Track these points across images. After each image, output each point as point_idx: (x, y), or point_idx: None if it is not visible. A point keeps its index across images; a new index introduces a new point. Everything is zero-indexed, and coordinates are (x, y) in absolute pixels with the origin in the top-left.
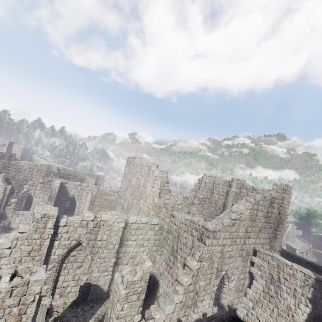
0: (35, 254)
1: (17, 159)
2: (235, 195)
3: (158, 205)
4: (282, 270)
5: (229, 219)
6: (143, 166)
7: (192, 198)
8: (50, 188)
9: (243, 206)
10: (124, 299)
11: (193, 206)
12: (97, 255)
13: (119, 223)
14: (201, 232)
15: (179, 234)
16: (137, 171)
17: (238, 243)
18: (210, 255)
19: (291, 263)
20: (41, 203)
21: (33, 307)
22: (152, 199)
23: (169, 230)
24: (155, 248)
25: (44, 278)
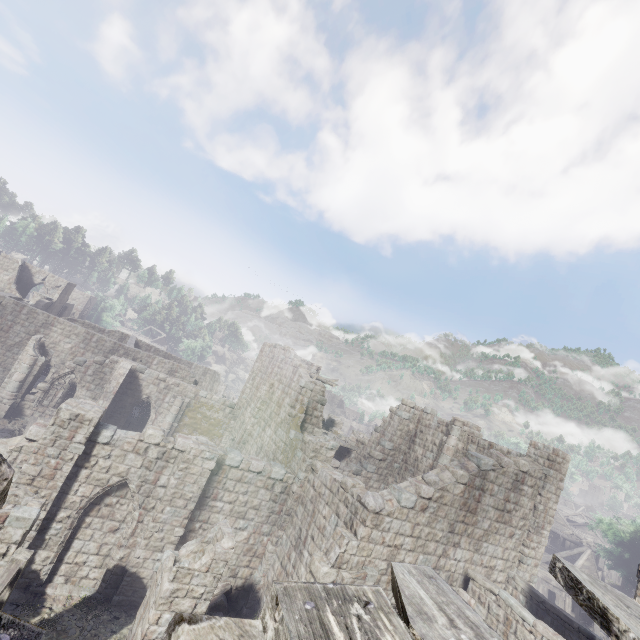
0: (42, 485)
1: (74, 315)
2: (454, 455)
3: (293, 443)
4: (513, 632)
5: (414, 495)
6: (285, 365)
7: (373, 447)
8: (111, 375)
9: (451, 474)
10: (166, 600)
11: (369, 462)
12: (151, 515)
13: (206, 461)
14: (354, 509)
15: (317, 507)
16: (272, 372)
17: (429, 552)
18: (362, 560)
19: (533, 619)
20: (89, 399)
21: (1, 565)
22: (286, 431)
23: (302, 496)
24: (267, 529)
25: (32, 518)
